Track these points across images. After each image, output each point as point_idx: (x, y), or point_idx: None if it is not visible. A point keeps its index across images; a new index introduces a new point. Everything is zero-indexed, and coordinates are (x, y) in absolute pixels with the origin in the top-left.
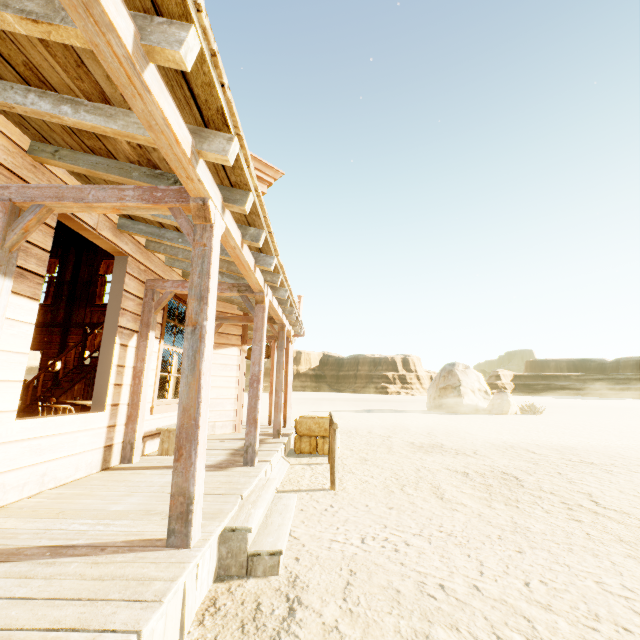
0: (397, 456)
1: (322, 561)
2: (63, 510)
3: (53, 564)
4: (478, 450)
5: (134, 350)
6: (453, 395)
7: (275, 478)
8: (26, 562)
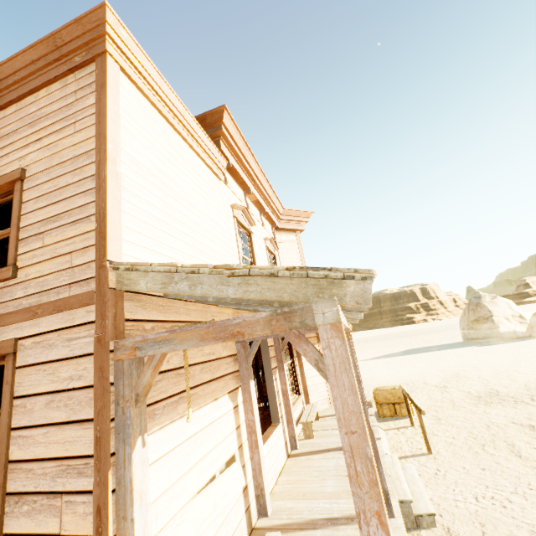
0: (463, 411)
1: (457, 516)
2: (303, 493)
3: (338, 529)
4: (534, 395)
5: (278, 378)
6: (487, 325)
7: (395, 455)
8: (325, 528)
